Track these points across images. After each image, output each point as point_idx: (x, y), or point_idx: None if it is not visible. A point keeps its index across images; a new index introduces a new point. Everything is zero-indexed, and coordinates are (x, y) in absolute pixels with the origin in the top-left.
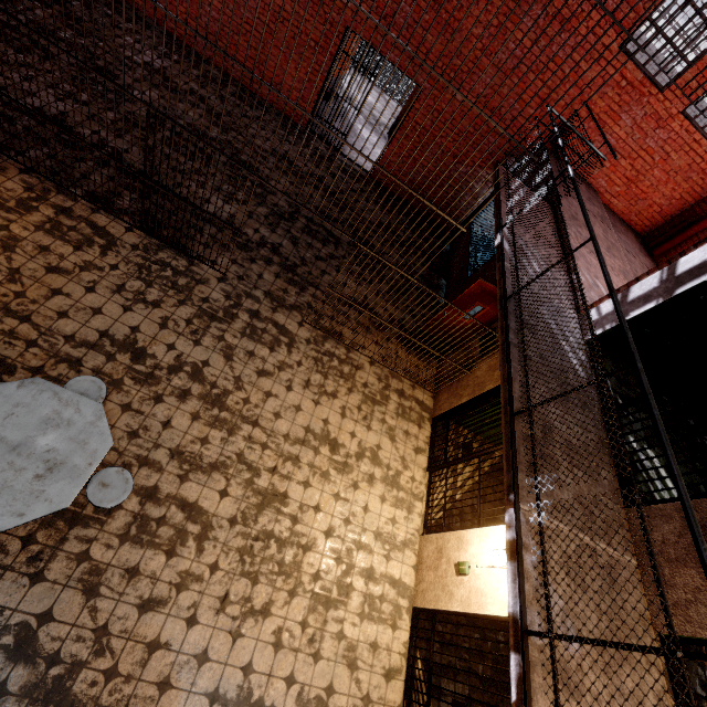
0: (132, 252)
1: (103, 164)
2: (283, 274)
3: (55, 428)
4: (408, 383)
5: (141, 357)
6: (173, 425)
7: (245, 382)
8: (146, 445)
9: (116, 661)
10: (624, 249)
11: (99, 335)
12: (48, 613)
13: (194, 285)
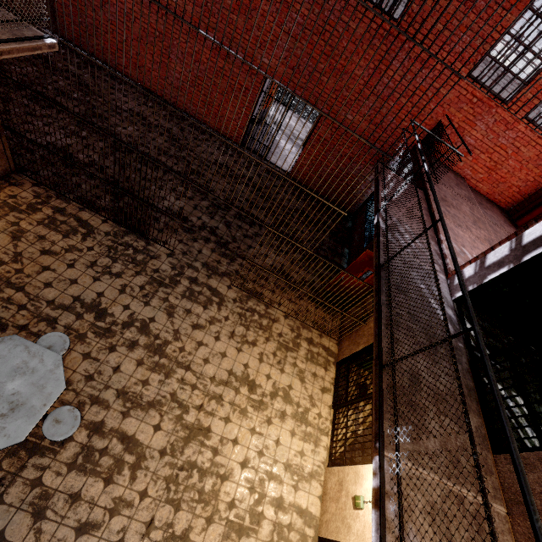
0: (104, 237)
1: (91, 177)
2: (217, 249)
3: (22, 375)
4: (316, 333)
5: (103, 315)
6: (122, 370)
7: (182, 334)
8: (98, 387)
9: None
10: (490, 221)
11: (73, 299)
12: (0, 533)
13: (149, 260)
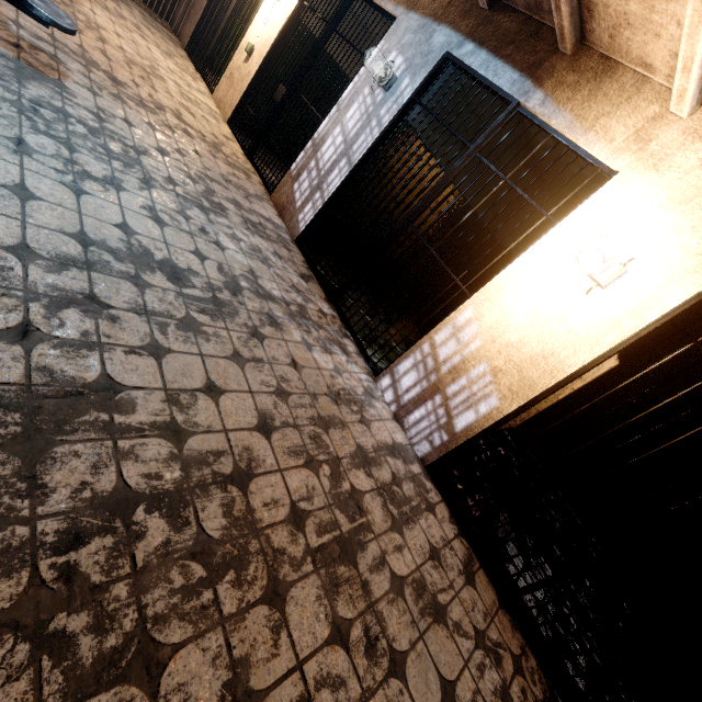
0: None
1: None
2: None
3: None
4: (146, 13)
5: None
6: None
7: None
8: None
9: None
10: None
11: None
12: None
13: None
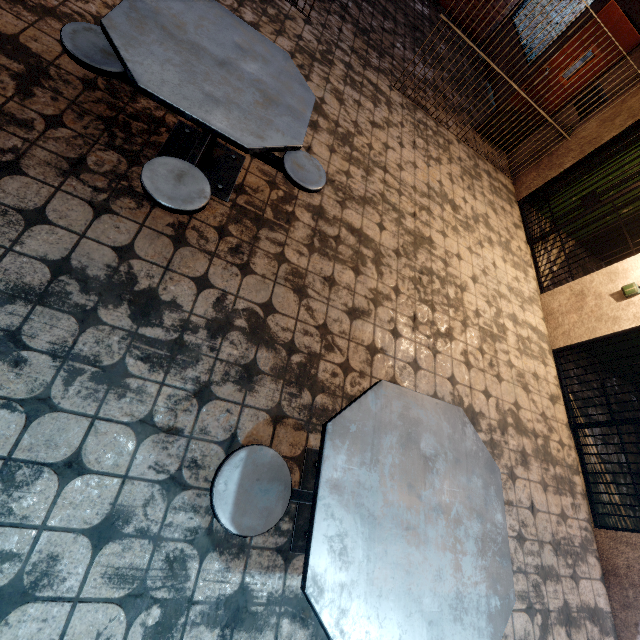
0: None
1: None
2: (359, 35)
3: (252, 59)
4: (491, 167)
5: None
6: (315, 153)
7: (363, 129)
8: None
9: (346, 358)
10: None
11: None
12: (268, 305)
13: (284, 19)
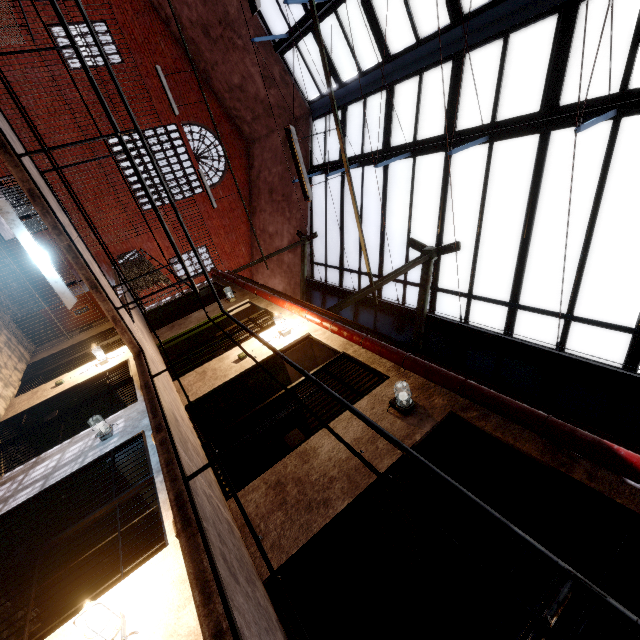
0: None
1: None
2: None
3: None
4: (15, 339)
5: None
6: None
7: None
8: None
9: None
10: None
11: None
12: None
13: None
